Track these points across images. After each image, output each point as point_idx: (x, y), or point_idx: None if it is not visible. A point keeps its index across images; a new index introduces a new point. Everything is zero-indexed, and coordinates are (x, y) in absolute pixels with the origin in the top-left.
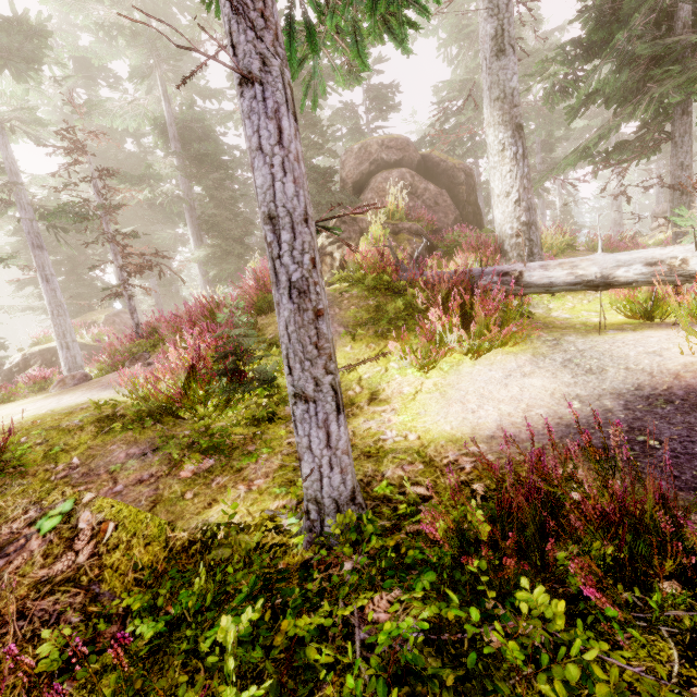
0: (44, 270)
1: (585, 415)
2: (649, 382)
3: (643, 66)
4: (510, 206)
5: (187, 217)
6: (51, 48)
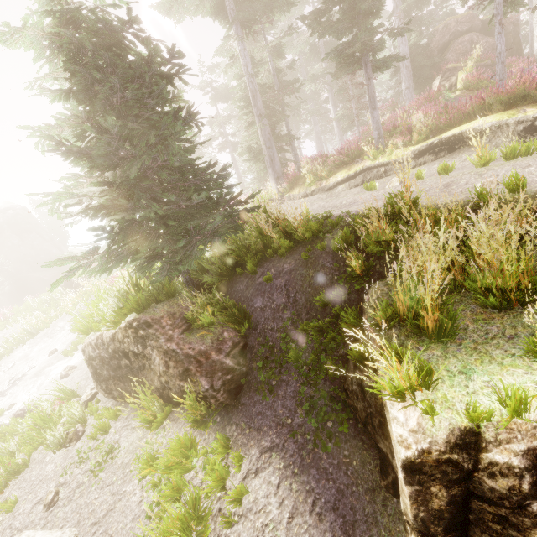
0: None
1: None
2: None
3: None
4: None
5: (330, 95)
6: (280, 20)
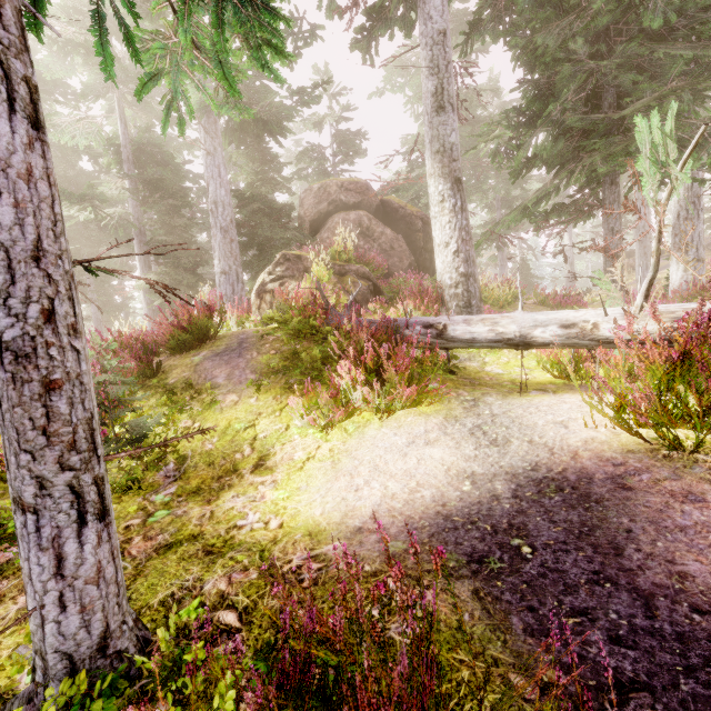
0: None
1: (470, 502)
2: (547, 461)
3: (576, 138)
4: (449, 256)
5: (136, 241)
6: None
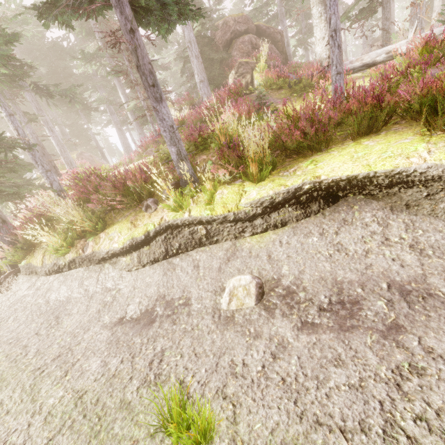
0: (48, 124)
1: None
2: None
3: None
4: (325, 44)
5: (116, 82)
6: None
